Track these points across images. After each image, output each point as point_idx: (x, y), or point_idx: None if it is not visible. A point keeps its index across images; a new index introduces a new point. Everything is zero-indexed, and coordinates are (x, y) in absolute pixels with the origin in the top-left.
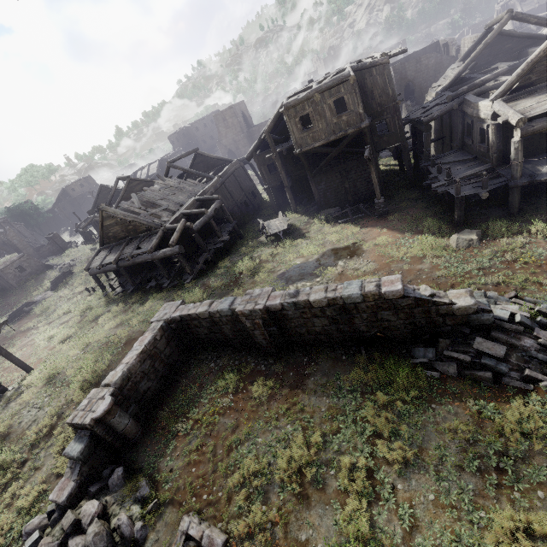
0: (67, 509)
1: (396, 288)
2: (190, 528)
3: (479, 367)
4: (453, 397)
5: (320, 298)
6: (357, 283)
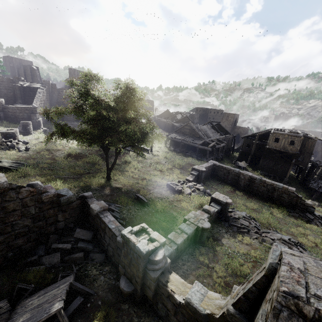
0: (189, 183)
1: (293, 189)
2: None
3: (304, 218)
4: (294, 218)
5: (270, 181)
6: (282, 184)
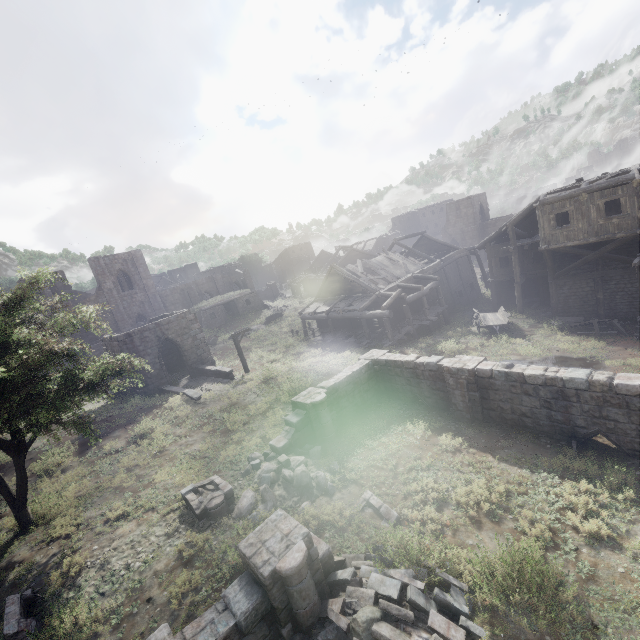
0: (278, 456)
1: (632, 383)
2: (371, 498)
3: None
4: None
5: (537, 374)
6: (585, 371)
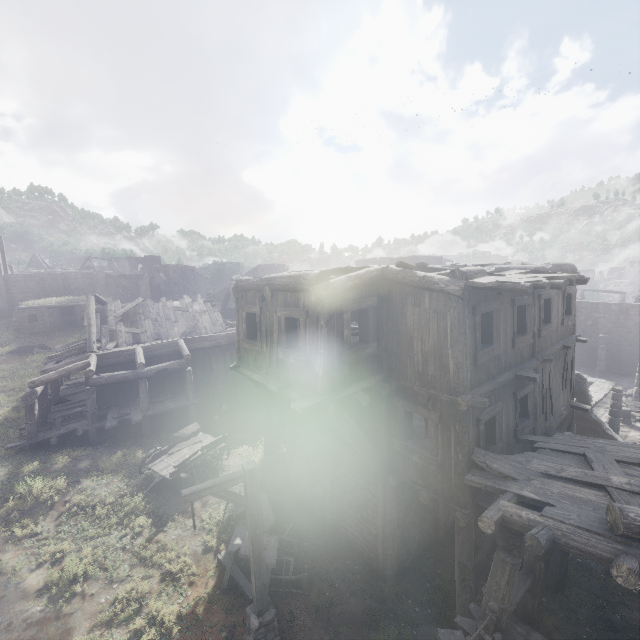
0: None
1: None
2: None
3: None
4: None
5: None
6: None
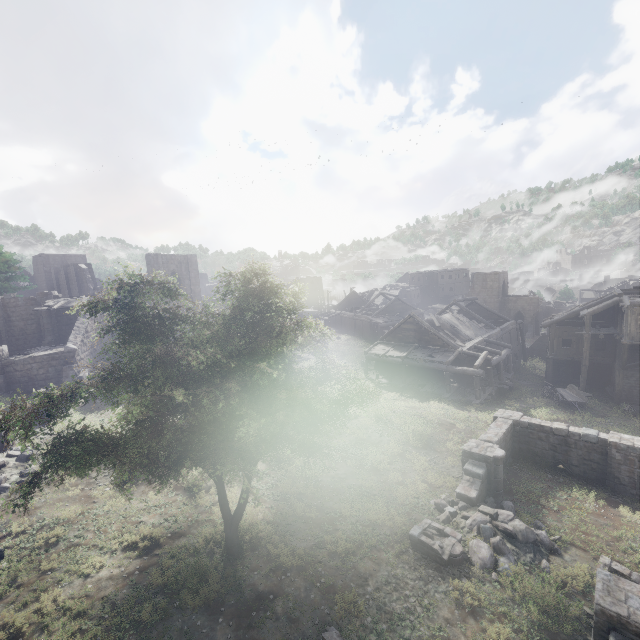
0: (469, 506)
1: None
2: (613, 564)
3: None
4: None
5: None
6: None
